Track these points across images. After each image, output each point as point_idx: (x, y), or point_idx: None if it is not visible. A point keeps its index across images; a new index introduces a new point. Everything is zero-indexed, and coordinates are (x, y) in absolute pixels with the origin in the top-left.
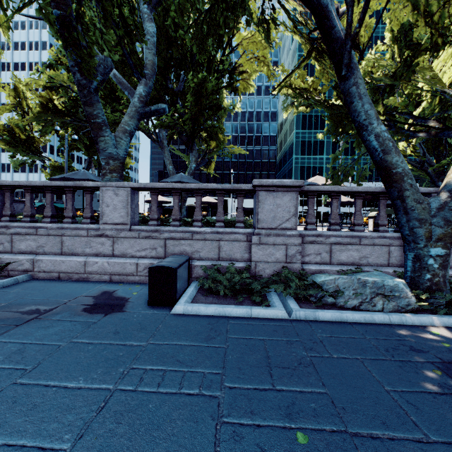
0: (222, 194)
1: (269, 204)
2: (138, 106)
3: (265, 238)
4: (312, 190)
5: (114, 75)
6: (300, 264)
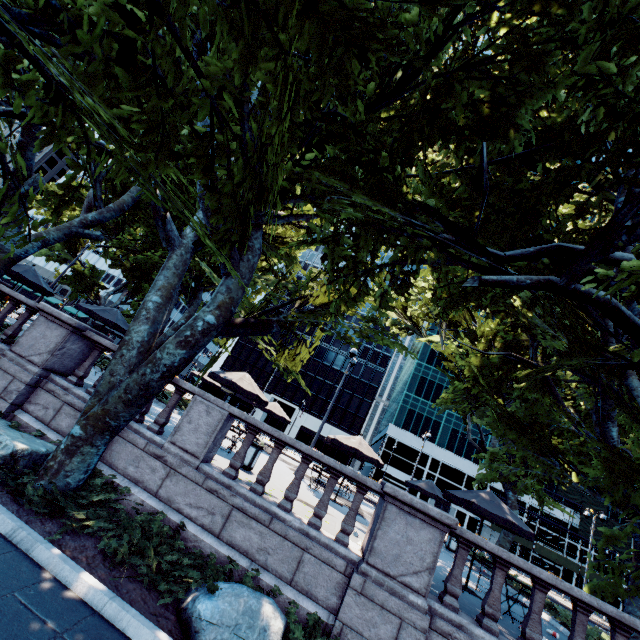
0: (30, 311)
1: (39, 331)
2: (74, 225)
3: (4, 361)
4: (94, 339)
5: (86, 199)
6: (9, 404)
